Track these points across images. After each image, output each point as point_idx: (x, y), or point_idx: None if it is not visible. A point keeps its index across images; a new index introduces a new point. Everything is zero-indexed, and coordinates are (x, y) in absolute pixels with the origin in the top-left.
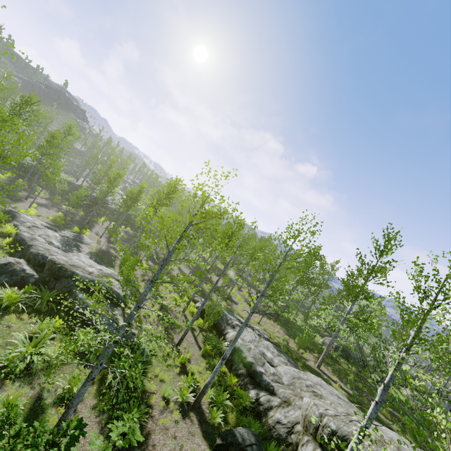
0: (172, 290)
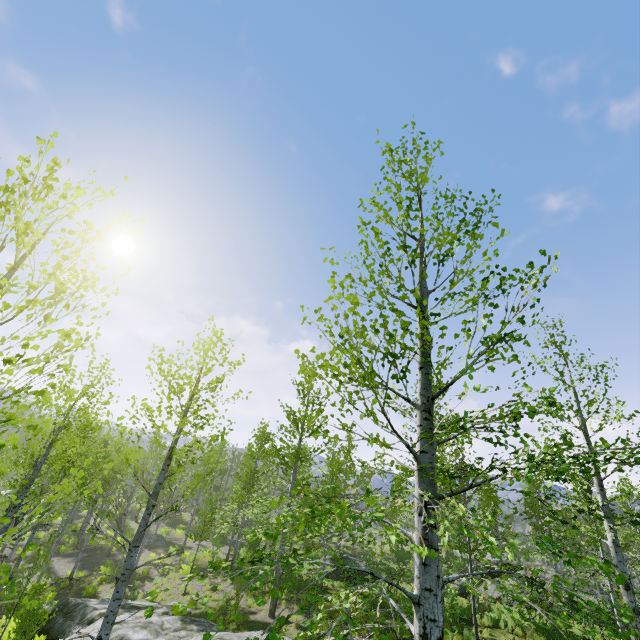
0: None
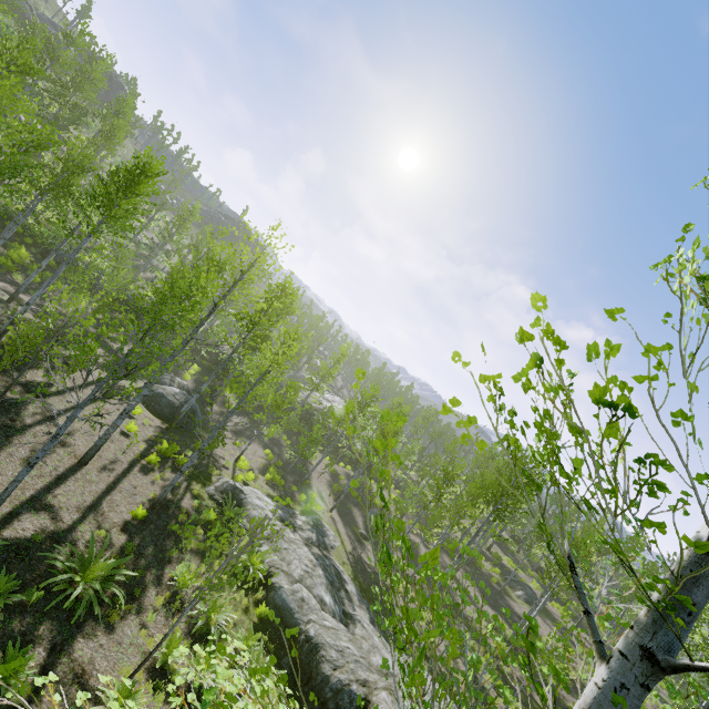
0: (517, 708)
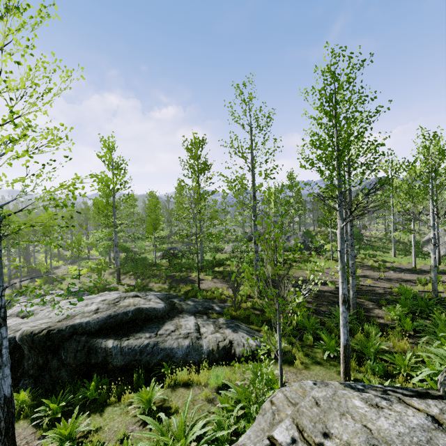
0: None
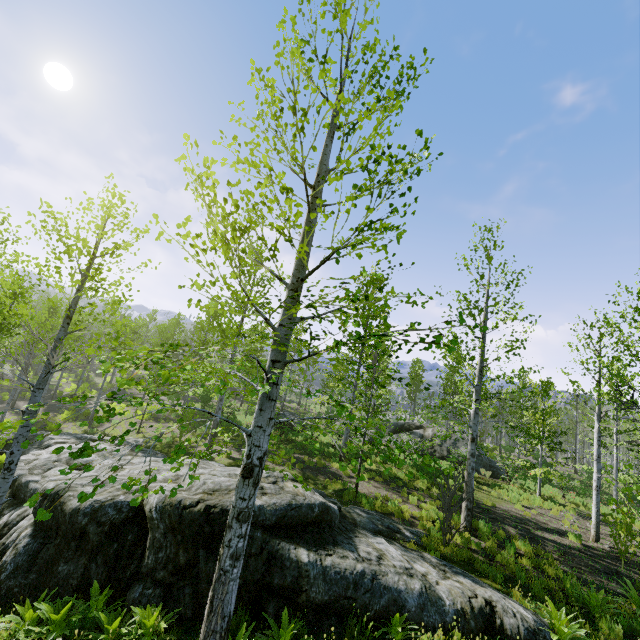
0: None
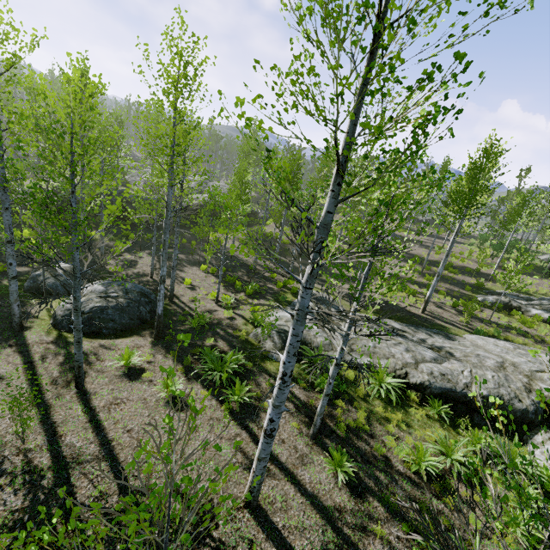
0: (477, 308)
